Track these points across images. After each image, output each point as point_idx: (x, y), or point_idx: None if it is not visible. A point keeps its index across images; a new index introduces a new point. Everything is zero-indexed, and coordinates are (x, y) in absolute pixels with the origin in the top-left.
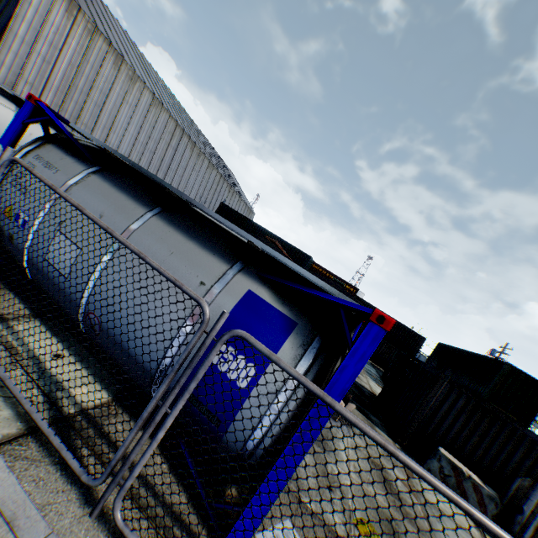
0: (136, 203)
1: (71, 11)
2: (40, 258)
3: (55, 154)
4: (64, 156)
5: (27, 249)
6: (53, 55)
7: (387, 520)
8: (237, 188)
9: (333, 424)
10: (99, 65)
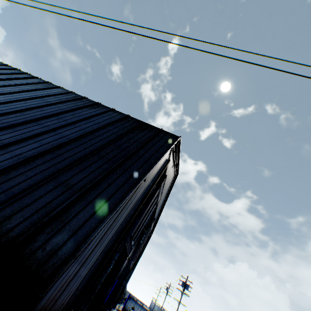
0: None
1: None
2: None
3: None
4: None
5: None
6: None
7: None
8: None
9: None
10: None
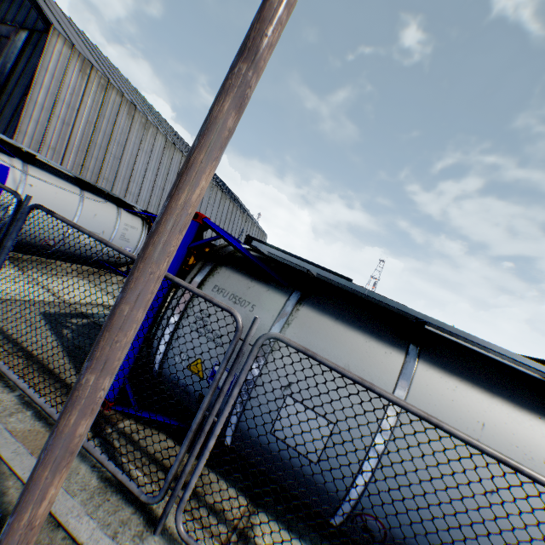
0: (382, 345)
1: (85, 70)
2: (260, 431)
3: (236, 281)
4: (249, 284)
5: (234, 417)
6: (71, 116)
7: None
8: (247, 213)
9: None
10: (114, 118)
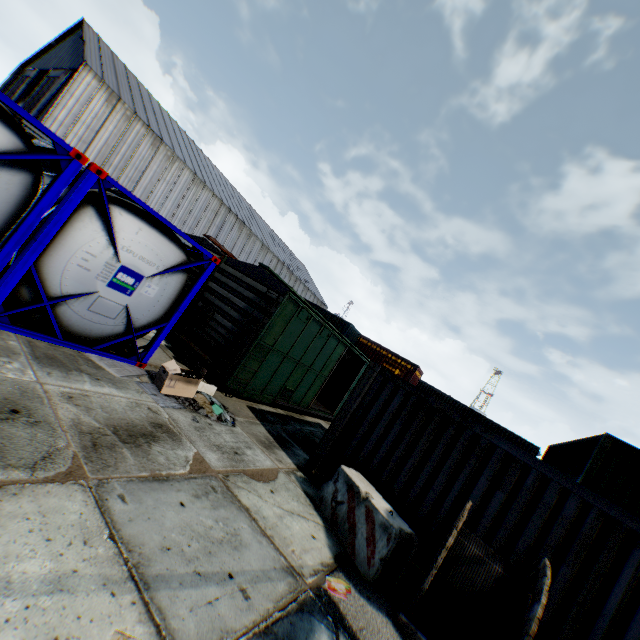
0: None
1: (111, 101)
2: None
3: None
4: None
5: None
6: (90, 136)
7: (10, 409)
8: (304, 278)
9: (148, 390)
10: (136, 146)
